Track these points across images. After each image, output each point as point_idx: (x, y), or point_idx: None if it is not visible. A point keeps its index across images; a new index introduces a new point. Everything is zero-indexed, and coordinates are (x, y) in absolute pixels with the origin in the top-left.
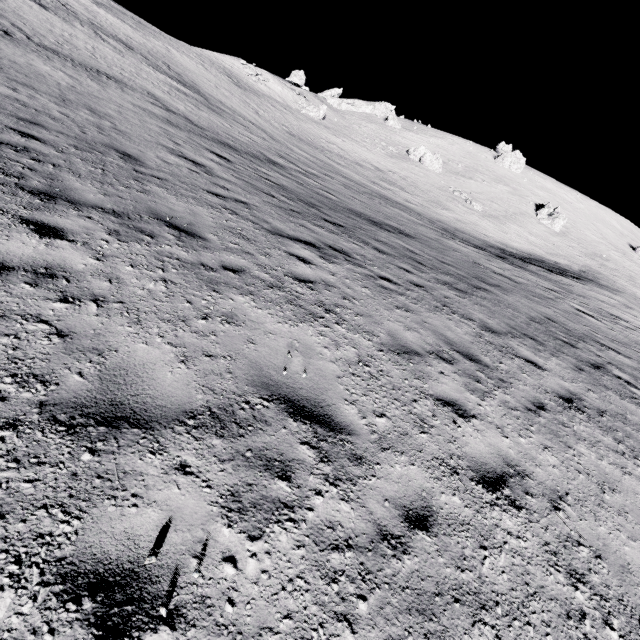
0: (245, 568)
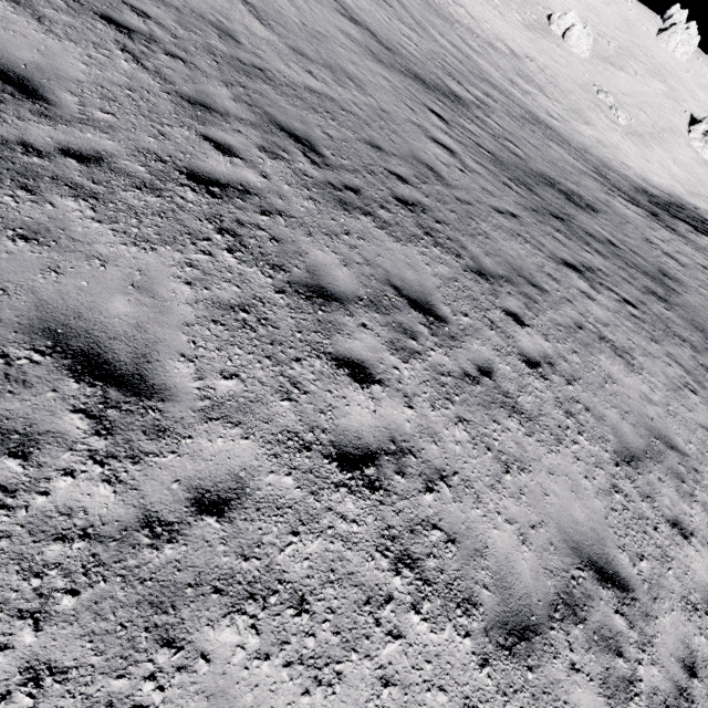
0: (696, 519)
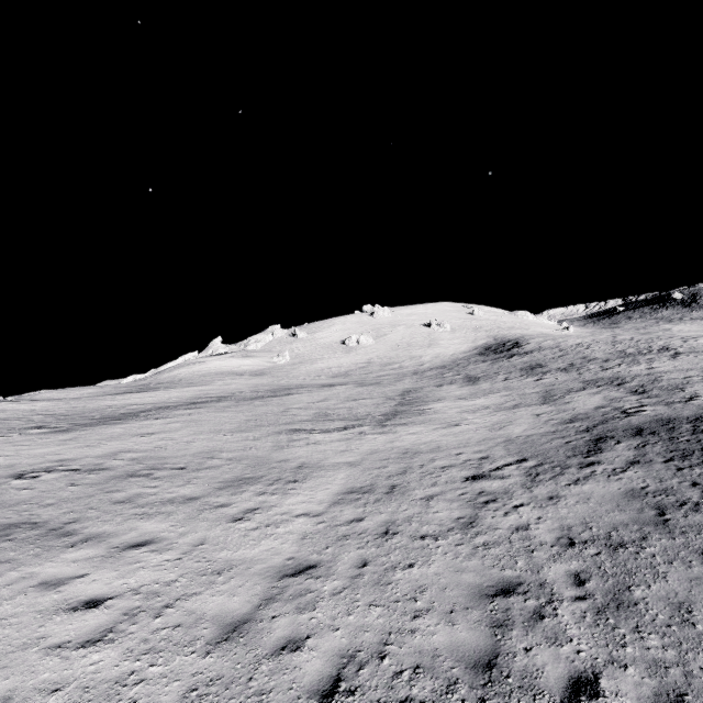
0: None
